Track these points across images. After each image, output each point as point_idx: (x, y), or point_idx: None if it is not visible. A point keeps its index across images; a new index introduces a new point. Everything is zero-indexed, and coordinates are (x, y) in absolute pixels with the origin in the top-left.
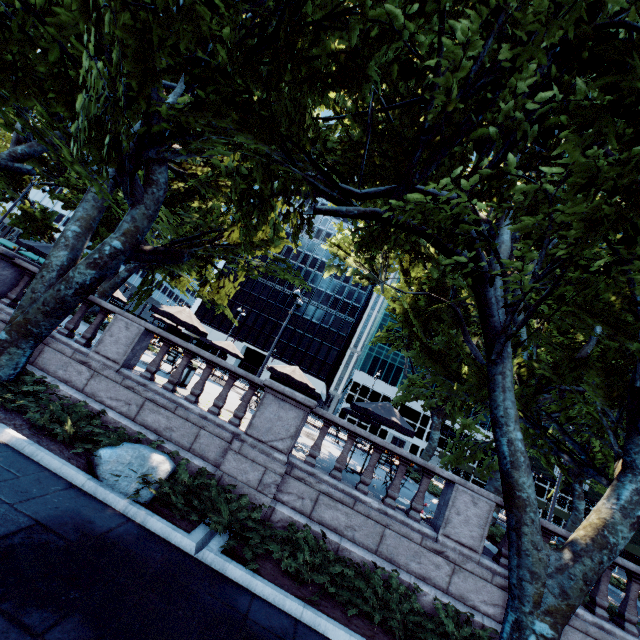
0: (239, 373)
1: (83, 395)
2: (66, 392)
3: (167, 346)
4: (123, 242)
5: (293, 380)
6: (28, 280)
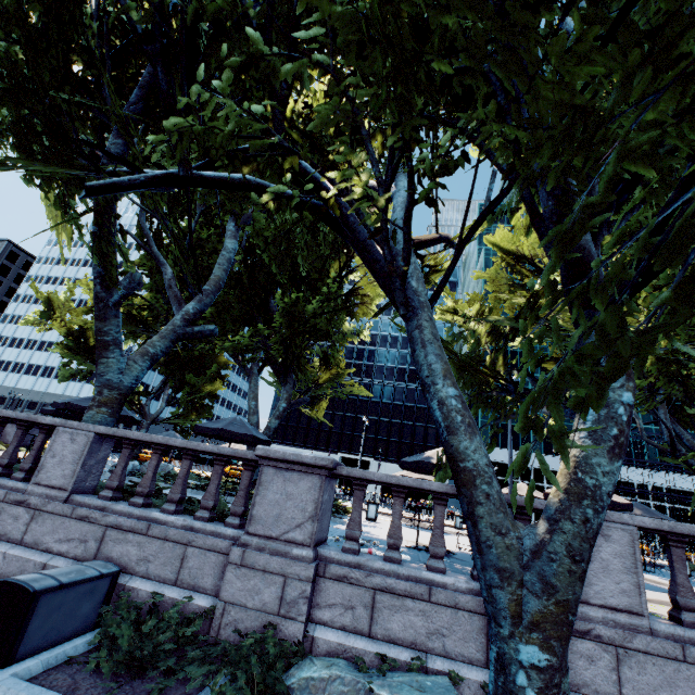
0: None
1: None
2: None
3: (681, 547)
4: (631, 390)
5: (615, 505)
6: (362, 496)
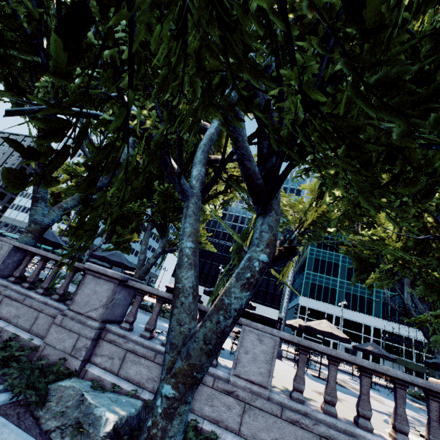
0: (418, 383)
1: (242, 439)
2: (224, 439)
3: (305, 354)
4: (268, 254)
5: (337, 337)
6: (140, 299)
